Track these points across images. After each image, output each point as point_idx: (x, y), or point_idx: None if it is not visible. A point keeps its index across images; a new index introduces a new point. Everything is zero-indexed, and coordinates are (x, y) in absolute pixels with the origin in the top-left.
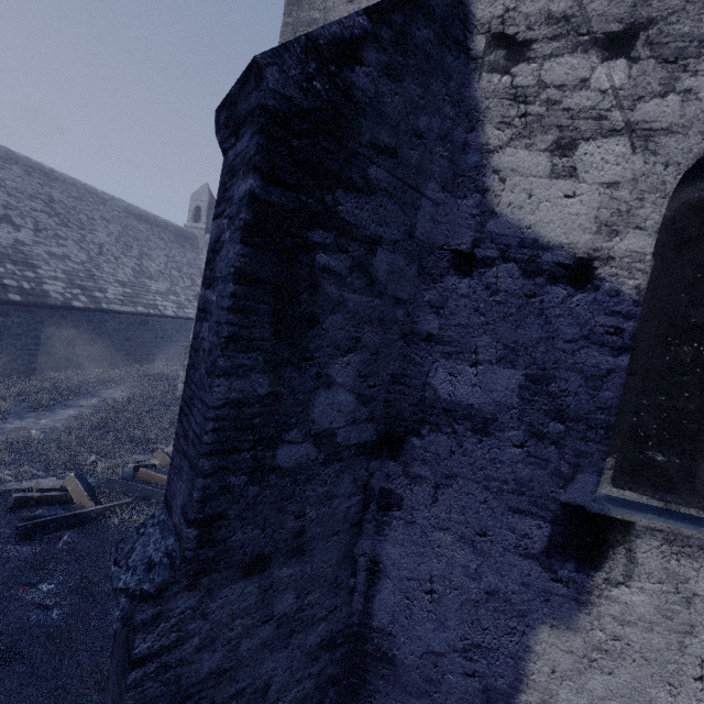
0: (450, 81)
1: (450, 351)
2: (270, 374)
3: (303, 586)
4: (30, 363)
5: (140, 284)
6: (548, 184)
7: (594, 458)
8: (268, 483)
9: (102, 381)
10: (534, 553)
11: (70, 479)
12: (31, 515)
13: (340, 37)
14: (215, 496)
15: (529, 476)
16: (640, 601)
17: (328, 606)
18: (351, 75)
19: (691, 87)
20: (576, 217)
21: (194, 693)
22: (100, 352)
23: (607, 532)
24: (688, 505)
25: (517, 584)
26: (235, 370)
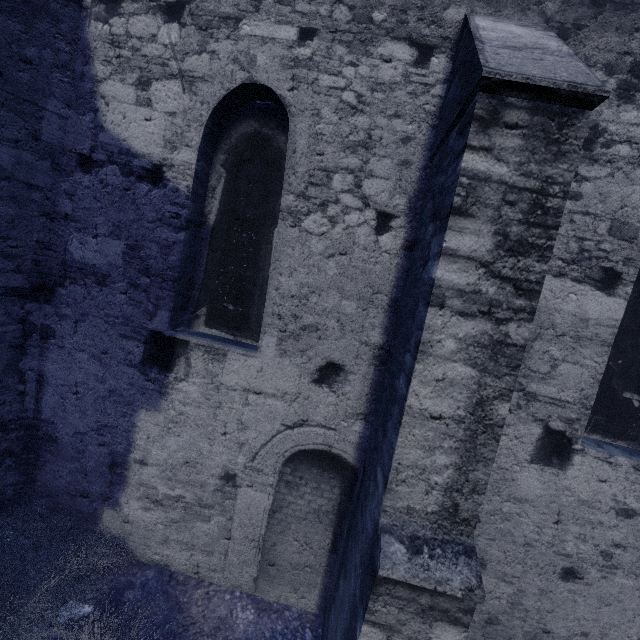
0: (61, 24)
1: (80, 227)
2: None
3: None
4: None
5: None
6: (135, 110)
7: (167, 300)
8: None
9: None
10: (135, 364)
11: None
12: None
13: None
14: None
15: (131, 313)
16: (194, 390)
17: None
18: None
19: (215, 50)
20: (153, 135)
21: None
22: None
23: (175, 348)
24: (246, 337)
25: (127, 384)
26: None
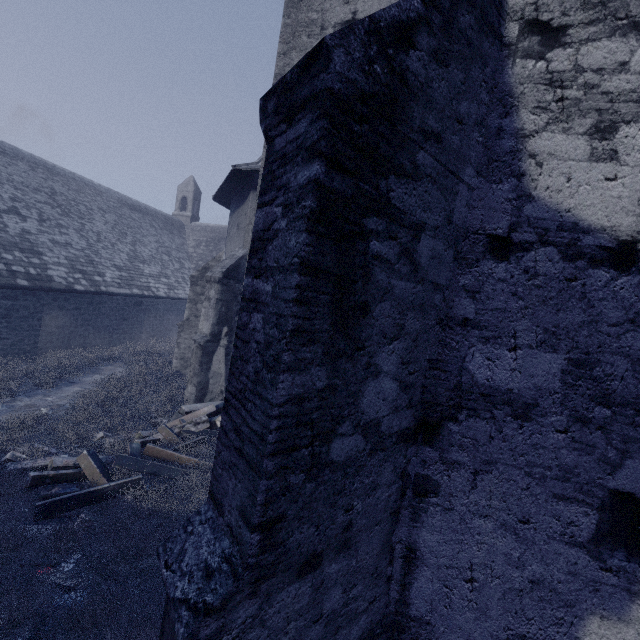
0: (486, 68)
1: (487, 335)
2: (327, 366)
3: (348, 580)
4: (36, 343)
5: (134, 268)
6: (587, 167)
7: None
8: (323, 479)
9: (102, 358)
10: (580, 541)
11: (83, 456)
12: (47, 493)
13: (398, 20)
14: (276, 497)
15: (574, 462)
16: None
17: (369, 597)
18: (406, 59)
19: None
20: (618, 199)
21: None
22: (99, 331)
23: None
24: None
25: (563, 573)
26: (298, 364)
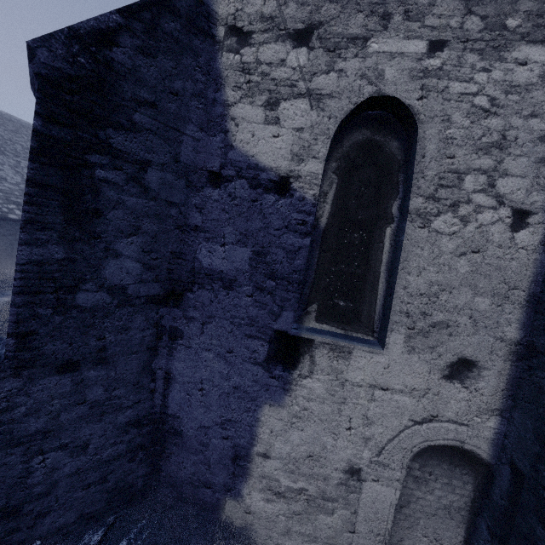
0: (199, 57)
1: (209, 237)
2: (64, 246)
3: (109, 384)
4: None
5: None
6: (263, 128)
7: (292, 301)
8: (71, 315)
9: None
10: (259, 362)
11: None
12: None
13: (98, 29)
14: (27, 320)
15: (256, 315)
16: (318, 386)
17: (133, 399)
18: (110, 53)
19: (343, 68)
20: (280, 150)
21: (25, 442)
22: None
23: (300, 347)
24: (357, 331)
25: (251, 381)
26: (35, 241)
